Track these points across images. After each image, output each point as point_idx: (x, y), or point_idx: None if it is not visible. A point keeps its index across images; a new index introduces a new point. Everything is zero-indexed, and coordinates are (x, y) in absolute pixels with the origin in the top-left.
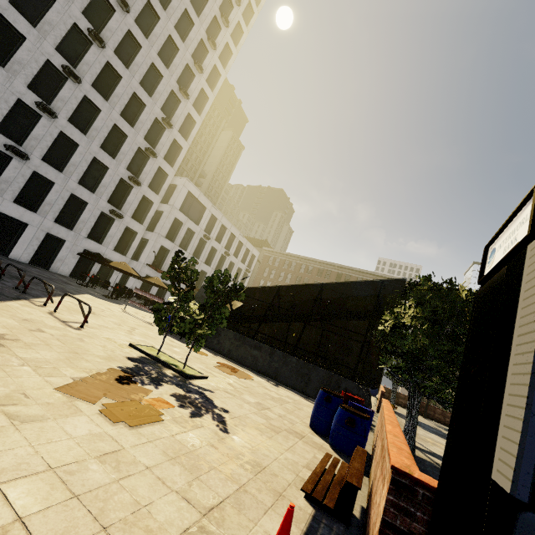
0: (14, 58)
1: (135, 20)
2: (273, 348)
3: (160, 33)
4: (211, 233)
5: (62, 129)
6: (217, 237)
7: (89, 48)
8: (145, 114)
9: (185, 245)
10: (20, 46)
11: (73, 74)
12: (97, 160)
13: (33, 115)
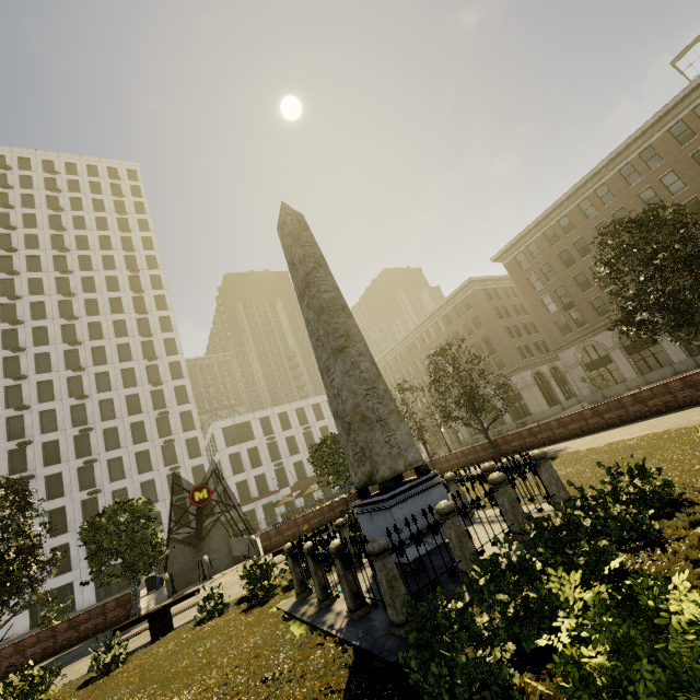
0: (65, 486)
1: (99, 391)
2: (236, 541)
3: (116, 377)
4: (273, 431)
5: (111, 490)
6: (285, 426)
7: (90, 437)
8: (148, 425)
9: (258, 462)
10: (63, 478)
11: (90, 462)
12: (145, 482)
13: (94, 500)
